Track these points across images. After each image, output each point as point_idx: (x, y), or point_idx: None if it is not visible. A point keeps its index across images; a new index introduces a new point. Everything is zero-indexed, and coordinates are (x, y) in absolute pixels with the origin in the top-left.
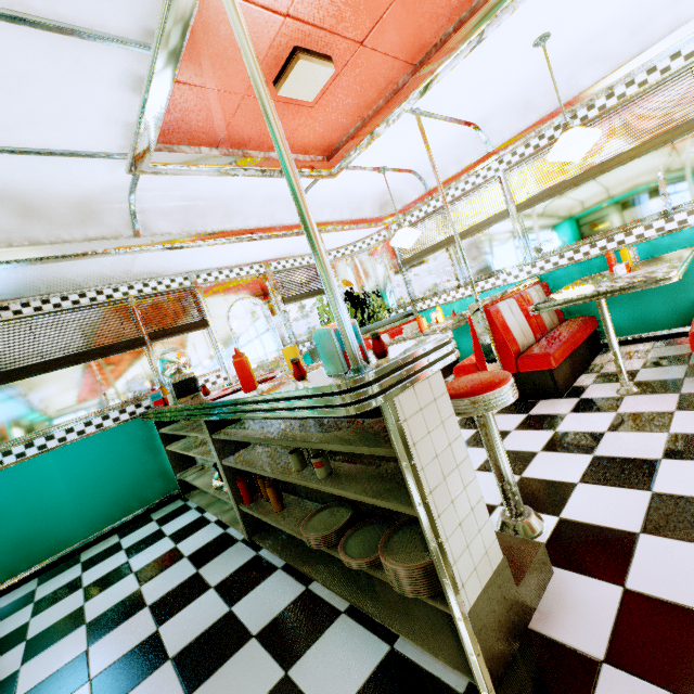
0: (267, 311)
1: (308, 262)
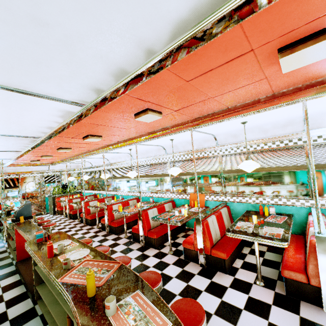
0: (38, 185)
1: (57, 173)
